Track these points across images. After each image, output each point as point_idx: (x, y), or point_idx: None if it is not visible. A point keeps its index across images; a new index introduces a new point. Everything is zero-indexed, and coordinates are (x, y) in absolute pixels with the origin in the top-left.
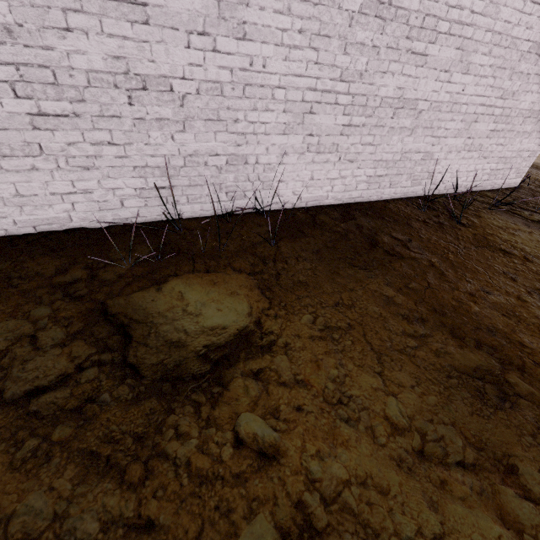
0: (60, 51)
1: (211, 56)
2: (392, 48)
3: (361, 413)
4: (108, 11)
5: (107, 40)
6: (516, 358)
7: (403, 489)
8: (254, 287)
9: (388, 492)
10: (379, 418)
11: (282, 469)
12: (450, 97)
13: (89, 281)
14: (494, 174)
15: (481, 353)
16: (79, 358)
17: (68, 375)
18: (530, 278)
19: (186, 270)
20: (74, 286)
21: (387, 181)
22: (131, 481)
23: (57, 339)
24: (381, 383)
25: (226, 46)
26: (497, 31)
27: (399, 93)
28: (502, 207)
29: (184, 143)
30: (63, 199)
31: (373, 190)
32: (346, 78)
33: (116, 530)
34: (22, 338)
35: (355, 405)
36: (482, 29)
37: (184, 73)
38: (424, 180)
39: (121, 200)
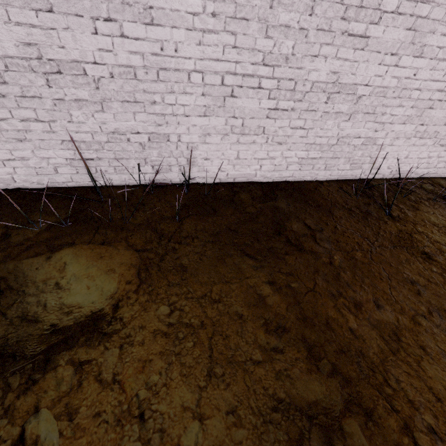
0: None
1: (120, 41)
2: (324, 30)
3: (155, 434)
4: (12, 0)
5: (16, 28)
6: (369, 399)
7: None
8: (134, 266)
9: None
10: None
11: None
12: (399, 82)
13: None
14: None
15: (328, 385)
16: None
17: None
18: (441, 294)
19: (85, 239)
20: None
21: (322, 164)
22: None
23: None
24: (196, 401)
25: (134, 32)
26: None
27: (334, 77)
28: None
29: (105, 121)
30: (5, 164)
31: (306, 171)
32: (269, 61)
33: None
34: None
35: (153, 423)
36: (442, 6)
37: (95, 58)
38: (366, 165)
39: (55, 167)
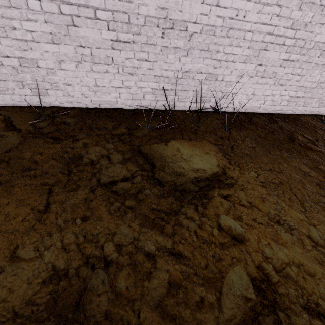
0: (135, 4)
1: (214, 9)
2: None
3: (293, 230)
4: None
5: None
6: None
7: (324, 276)
8: (218, 152)
9: (315, 275)
10: (305, 236)
11: (248, 247)
12: None
13: (129, 135)
14: None
15: None
16: (131, 171)
17: (128, 177)
18: None
19: (178, 137)
20: (123, 136)
21: (302, 101)
22: (167, 233)
23: (119, 160)
24: (305, 217)
25: (225, 3)
26: None
27: None
28: None
29: (185, 63)
30: (116, 90)
31: (290, 106)
32: (295, 27)
33: (163, 252)
34: (103, 157)
35: (289, 225)
36: None
37: (196, 20)
38: None
39: (144, 95)
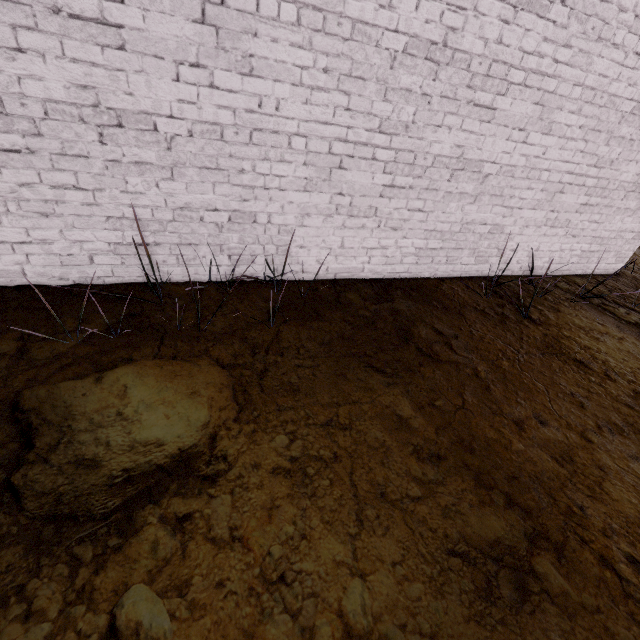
0: (9, 75)
1: (207, 92)
2: (448, 98)
3: (306, 601)
4: (71, 31)
5: (70, 66)
6: (557, 530)
7: None
8: (226, 386)
9: None
10: (328, 614)
11: None
12: (527, 161)
13: (15, 359)
14: (586, 256)
15: (507, 518)
16: None
17: None
18: (605, 405)
19: (146, 354)
20: None
21: (443, 256)
22: None
23: None
24: (351, 554)
25: (227, 82)
26: (589, 86)
27: (458, 151)
28: (591, 299)
29: (173, 193)
30: (15, 249)
31: (424, 265)
32: (387, 129)
33: None
34: None
35: (301, 587)
36: (568, 83)
37: (172, 111)
38: (493, 258)
39: (91, 255)
